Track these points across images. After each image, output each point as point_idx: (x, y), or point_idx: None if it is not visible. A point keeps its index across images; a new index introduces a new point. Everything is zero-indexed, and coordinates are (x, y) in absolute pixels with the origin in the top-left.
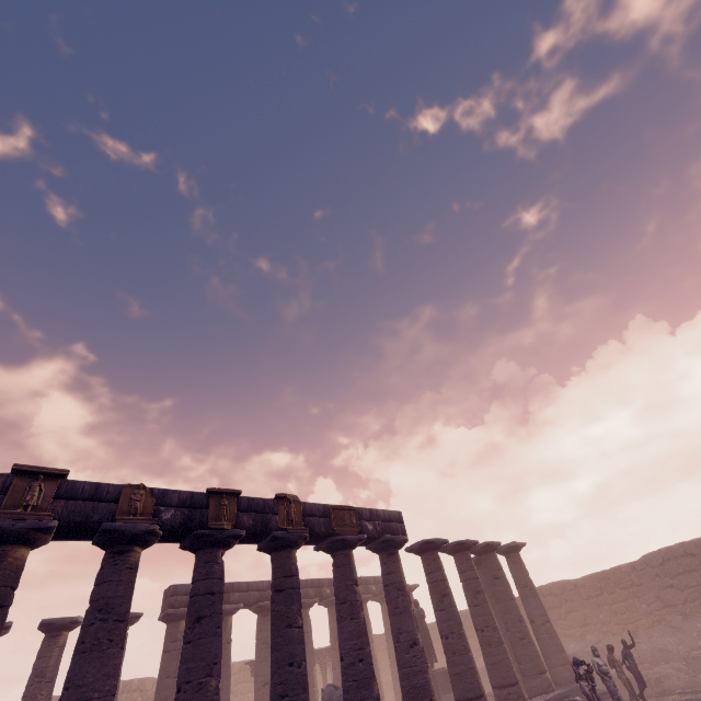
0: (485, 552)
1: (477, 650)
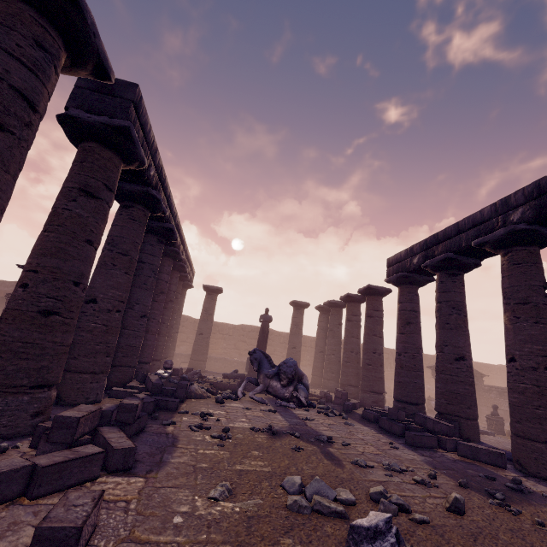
0: (342, 308)
1: (182, 341)
